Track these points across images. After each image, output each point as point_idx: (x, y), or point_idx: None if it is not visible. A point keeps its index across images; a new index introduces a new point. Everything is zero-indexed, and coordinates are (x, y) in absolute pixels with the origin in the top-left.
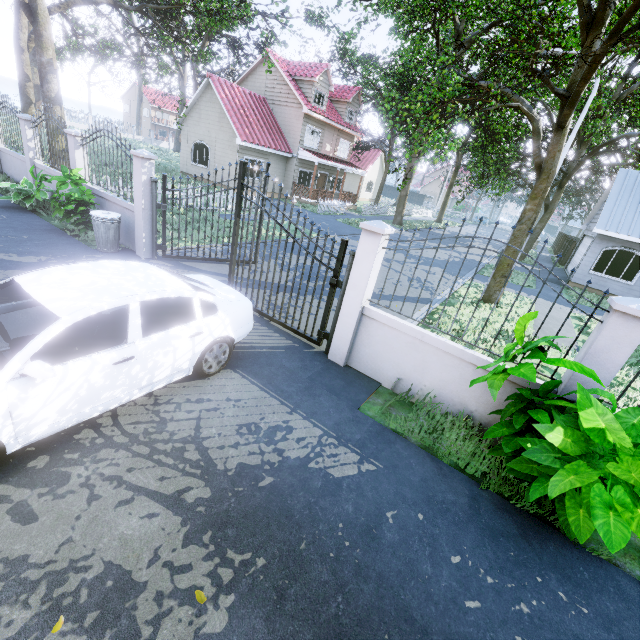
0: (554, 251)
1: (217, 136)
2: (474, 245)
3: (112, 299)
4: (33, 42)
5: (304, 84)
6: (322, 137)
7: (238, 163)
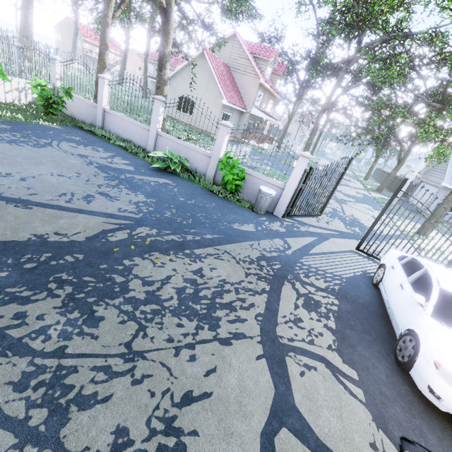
0: (378, 181)
1: (203, 94)
2: (348, 179)
3: None
4: (115, 19)
5: (261, 61)
6: (263, 98)
7: (219, 116)
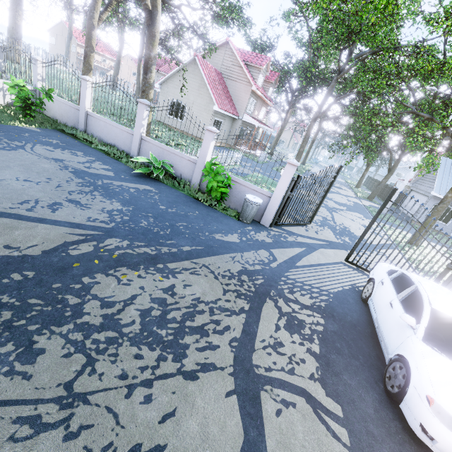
0: (370, 189)
1: (195, 100)
2: (340, 187)
3: None
4: (101, 21)
5: (253, 69)
6: (255, 106)
7: (211, 122)
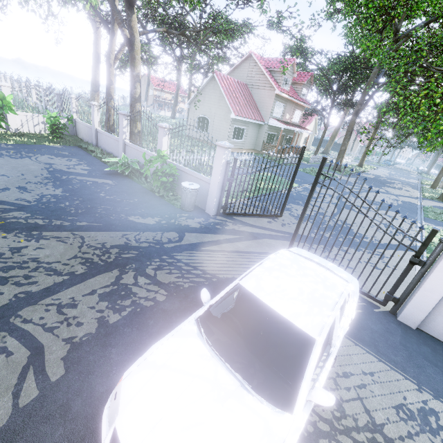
0: None
1: (216, 112)
2: (399, 187)
3: (330, 311)
4: (117, 59)
5: (276, 73)
6: (284, 109)
7: (230, 130)
